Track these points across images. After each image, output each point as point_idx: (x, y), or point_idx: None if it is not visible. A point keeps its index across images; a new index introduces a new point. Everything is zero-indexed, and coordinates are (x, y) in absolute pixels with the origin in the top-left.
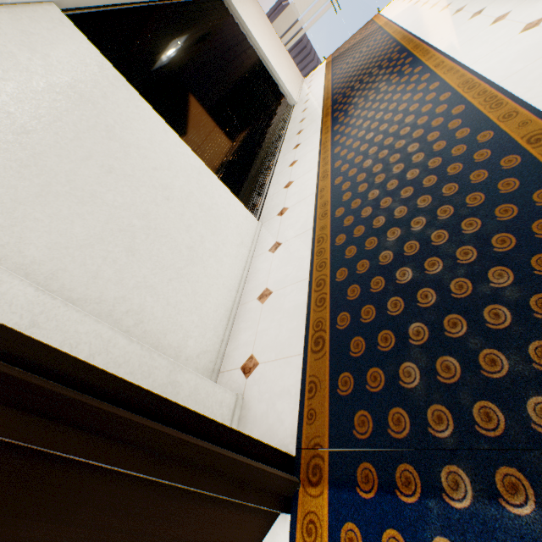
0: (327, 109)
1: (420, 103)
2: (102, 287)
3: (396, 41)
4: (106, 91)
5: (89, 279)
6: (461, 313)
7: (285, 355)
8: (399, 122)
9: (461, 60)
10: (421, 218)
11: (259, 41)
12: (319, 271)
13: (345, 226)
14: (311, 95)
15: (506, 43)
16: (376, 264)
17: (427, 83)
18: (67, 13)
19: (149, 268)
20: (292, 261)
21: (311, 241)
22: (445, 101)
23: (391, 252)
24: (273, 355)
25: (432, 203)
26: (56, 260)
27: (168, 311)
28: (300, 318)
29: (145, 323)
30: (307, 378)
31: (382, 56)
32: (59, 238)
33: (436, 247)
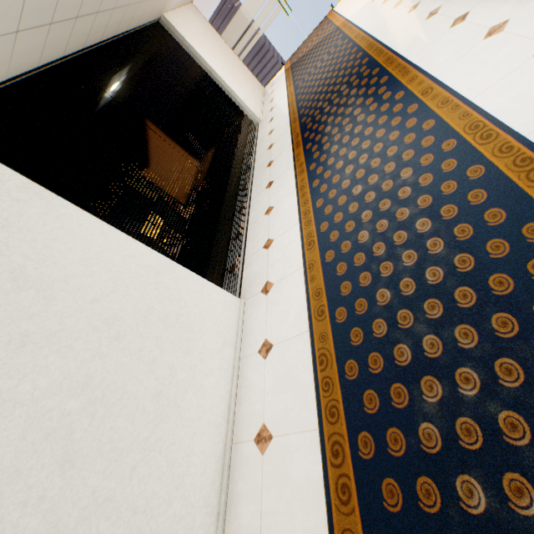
0: (296, 136)
1: (416, 150)
2: None
3: (362, 50)
4: (7, 216)
5: None
6: None
7: None
8: (393, 175)
9: (456, 88)
10: (470, 370)
11: (209, 61)
12: (331, 423)
13: (354, 345)
14: (275, 112)
15: (517, 69)
16: (417, 446)
17: (417, 118)
18: None
19: (99, 471)
20: (291, 385)
21: (310, 356)
22: (451, 152)
23: (437, 430)
24: None
25: (481, 345)
26: None
27: (135, 525)
28: (318, 512)
29: None
30: None
31: (349, 69)
32: None
33: (515, 451)
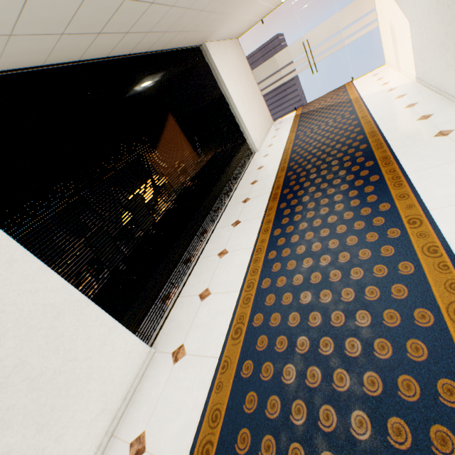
0: (277, 187)
1: (382, 293)
2: None
3: (364, 134)
4: None
5: None
6: None
7: None
8: (347, 309)
9: (450, 240)
10: None
11: (232, 90)
12: None
13: None
14: (272, 149)
15: None
16: None
17: (395, 250)
18: None
19: None
20: None
21: None
22: (424, 331)
23: None
24: None
25: None
26: None
27: None
28: None
29: None
30: None
31: (346, 145)
32: None
33: None
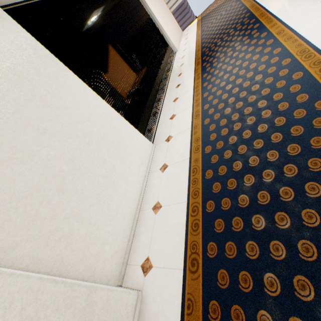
0: (198, 59)
1: (266, 65)
2: (40, 225)
3: (247, 8)
4: (39, 68)
5: (29, 222)
6: (309, 277)
7: (171, 266)
8: (250, 79)
9: (298, 30)
10: (270, 171)
11: (152, 8)
12: (194, 198)
13: (212, 163)
14: (187, 45)
15: None
16: (236, 205)
17: (271, 47)
18: (8, 8)
19: (75, 201)
20: (175, 183)
21: (188, 169)
22: (286, 65)
23: (247, 197)
24: (162, 262)
25: (279, 159)
26: (2, 214)
27: (90, 229)
28: (180, 235)
29: (73, 244)
30: (186, 295)
31: (236, 19)
32: (4, 196)
33: (284, 203)
